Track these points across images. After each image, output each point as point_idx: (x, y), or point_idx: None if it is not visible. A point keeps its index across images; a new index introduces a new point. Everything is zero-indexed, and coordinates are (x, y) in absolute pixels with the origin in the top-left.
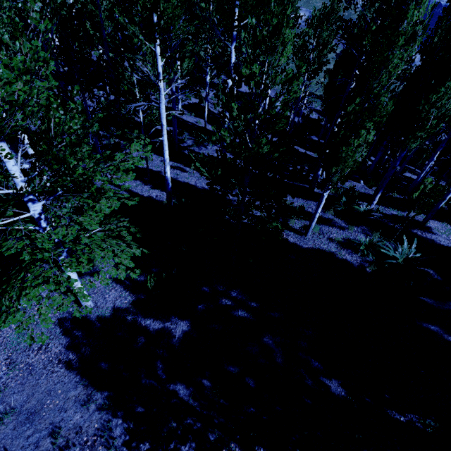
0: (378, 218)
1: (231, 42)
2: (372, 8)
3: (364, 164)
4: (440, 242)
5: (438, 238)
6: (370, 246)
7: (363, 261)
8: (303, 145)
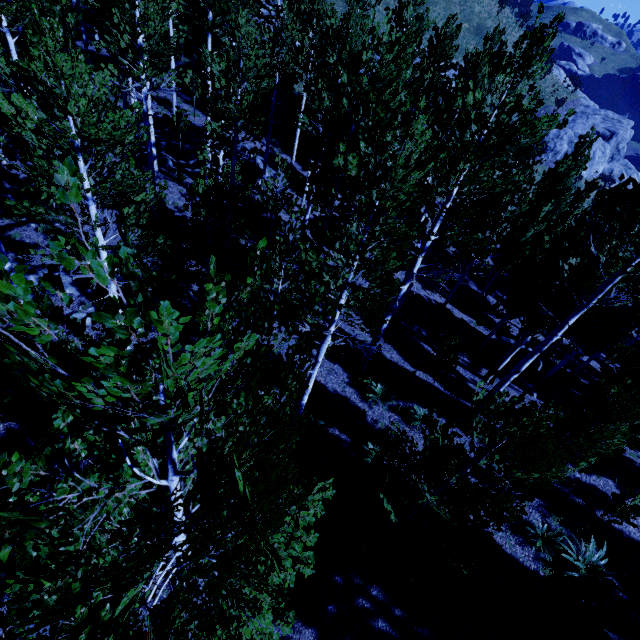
0: (558, 485)
1: (420, 252)
2: (606, 245)
3: (535, 344)
4: (630, 535)
5: (628, 527)
6: (547, 540)
7: (536, 559)
8: (459, 303)
